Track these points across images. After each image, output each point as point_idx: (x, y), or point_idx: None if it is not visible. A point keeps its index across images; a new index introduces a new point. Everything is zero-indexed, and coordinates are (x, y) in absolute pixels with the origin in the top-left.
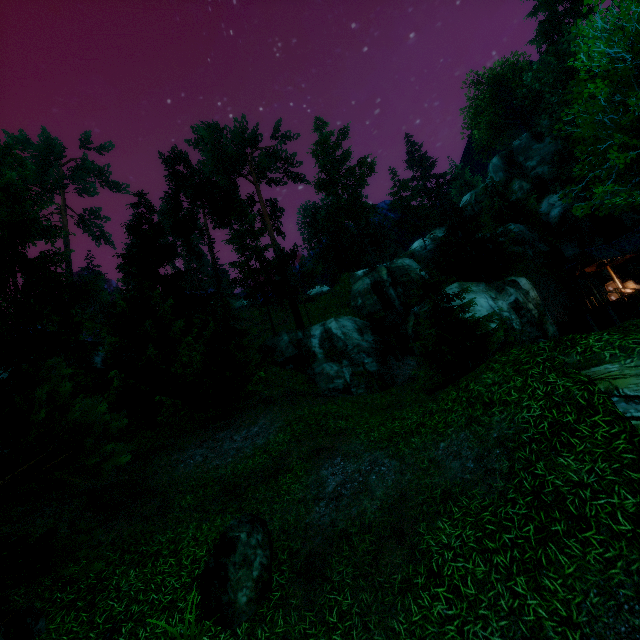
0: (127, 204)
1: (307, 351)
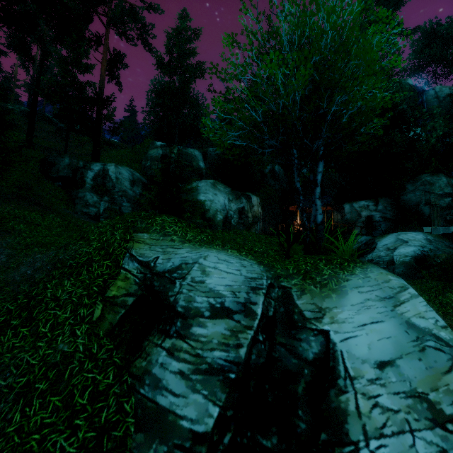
0: None
1: (81, 178)
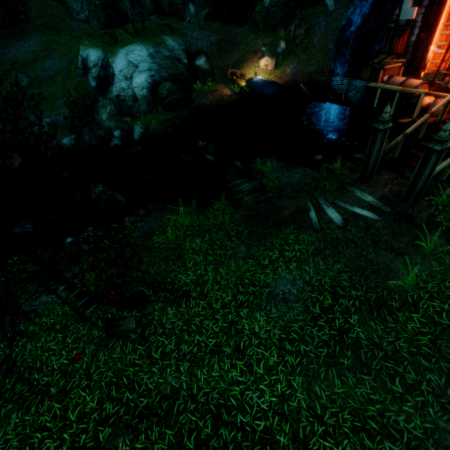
0: None
1: None
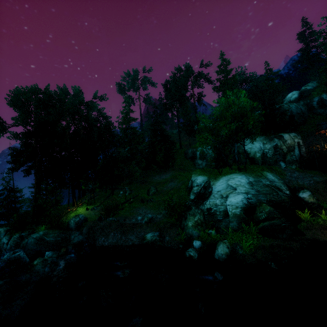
0: (151, 108)
1: (195, 155)
